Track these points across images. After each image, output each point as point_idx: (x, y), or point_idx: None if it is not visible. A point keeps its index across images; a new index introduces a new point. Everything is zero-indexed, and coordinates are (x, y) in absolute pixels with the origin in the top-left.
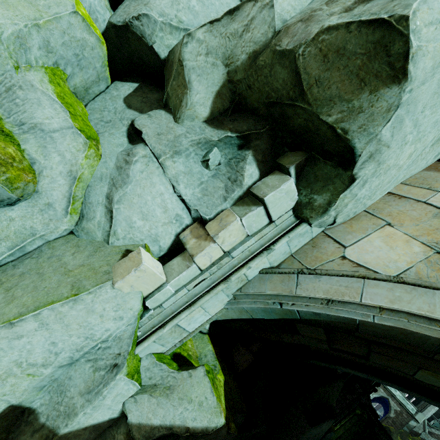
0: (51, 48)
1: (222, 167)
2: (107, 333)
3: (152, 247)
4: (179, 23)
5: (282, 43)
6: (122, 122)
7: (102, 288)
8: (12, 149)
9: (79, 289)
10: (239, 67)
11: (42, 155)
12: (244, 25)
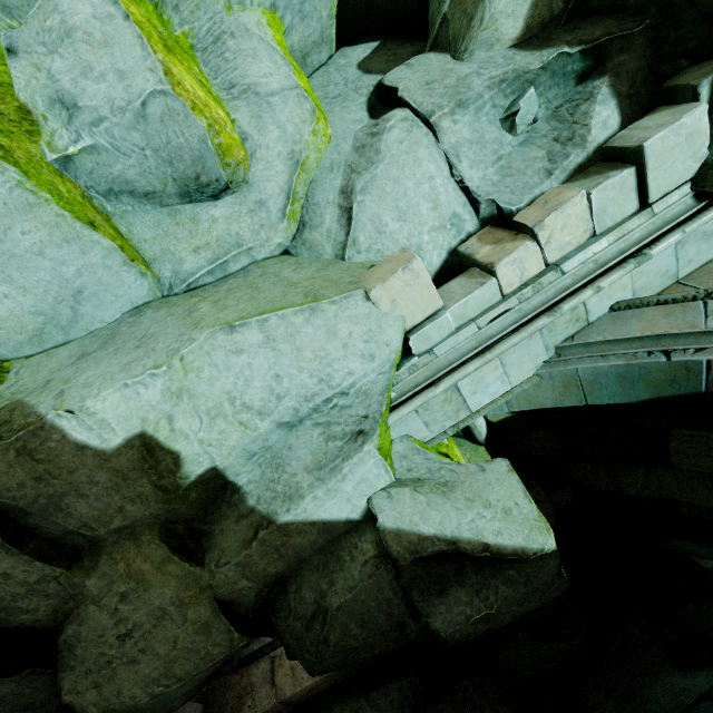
0: None
1: (540, 125)
2: (350, 379)
3: None
4: None
5: None
6: (359, 92)
7: (349, 298)
8: (222, 113)
9: (316, 297)
10: None
11: (256, 128)
12: None
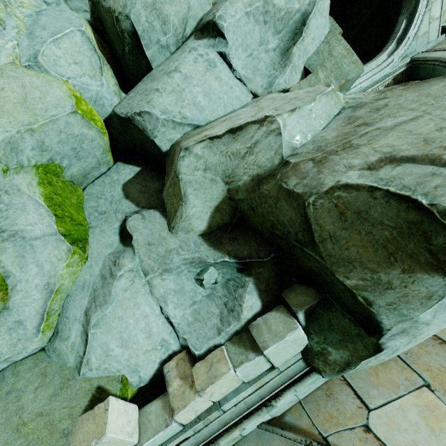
0: (46, 147)
1: (218, 287)
2: None
3: (131, 377)
4: (183, 118)
5: (290, 181)
6: (117, 215)
7: None
8: None
9: None
10: (241, 186)
11: (18, 266)
12: (247, 147)
